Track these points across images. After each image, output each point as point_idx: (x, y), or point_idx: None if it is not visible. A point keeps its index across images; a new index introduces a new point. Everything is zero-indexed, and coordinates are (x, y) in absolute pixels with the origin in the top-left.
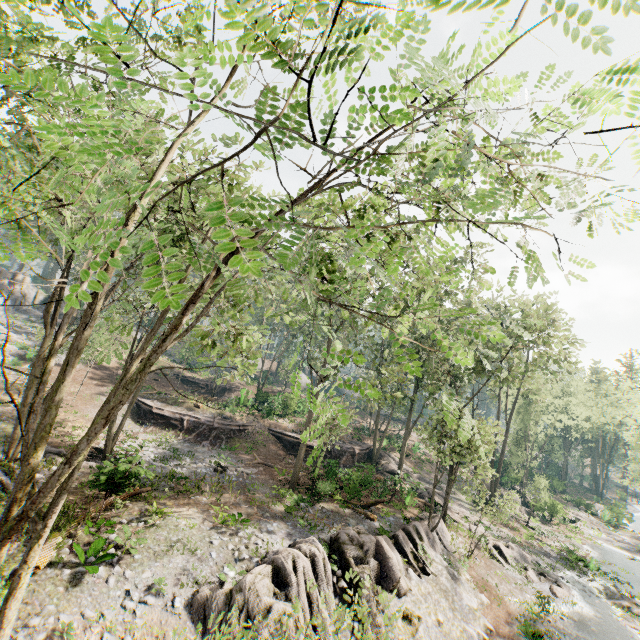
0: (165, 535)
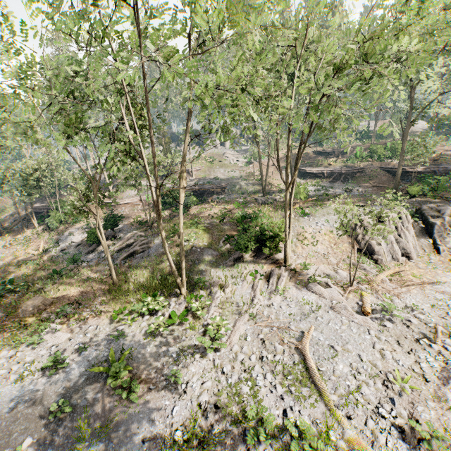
0: (325, 210)
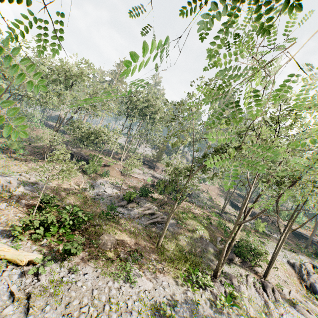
0: (271, 244)
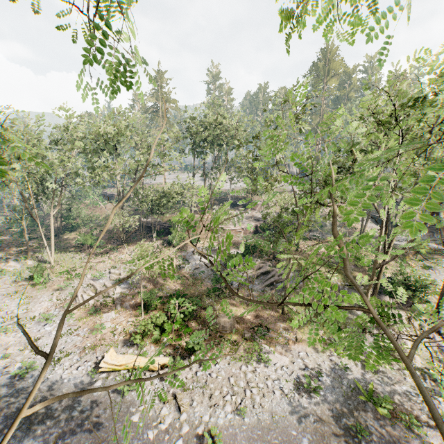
0: (443, 266)
